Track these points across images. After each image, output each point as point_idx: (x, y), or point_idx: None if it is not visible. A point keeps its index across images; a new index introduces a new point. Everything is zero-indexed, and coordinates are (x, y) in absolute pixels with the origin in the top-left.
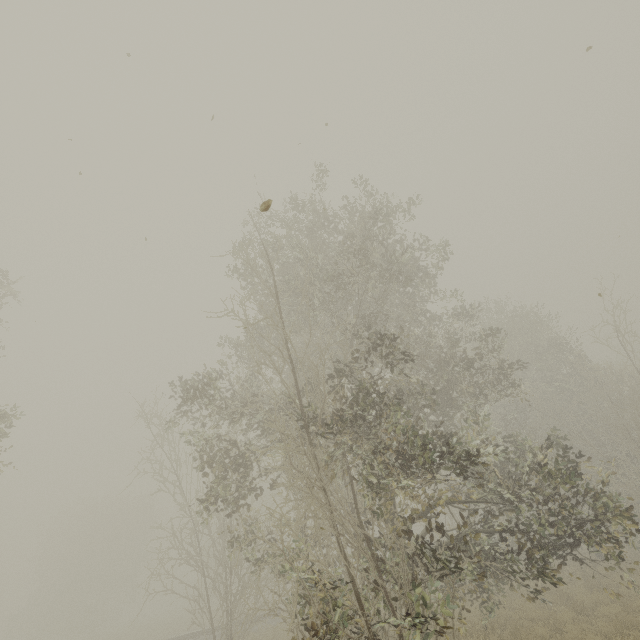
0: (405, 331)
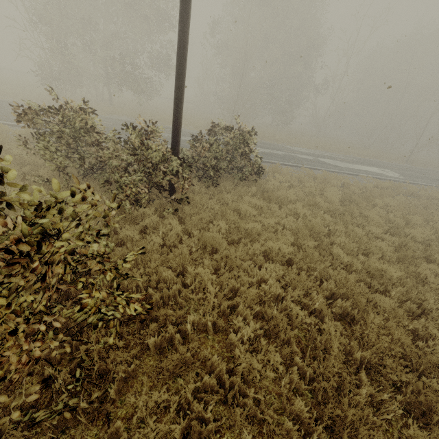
0: None
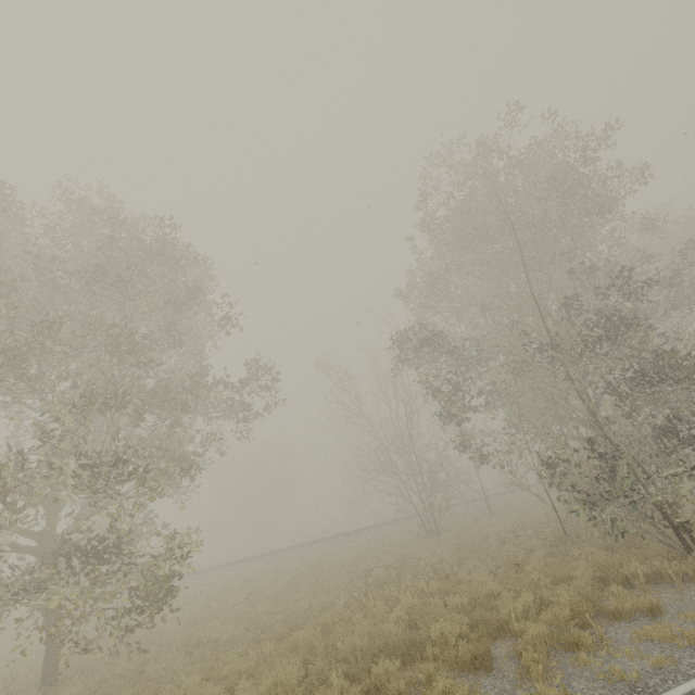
0: (589, 261)
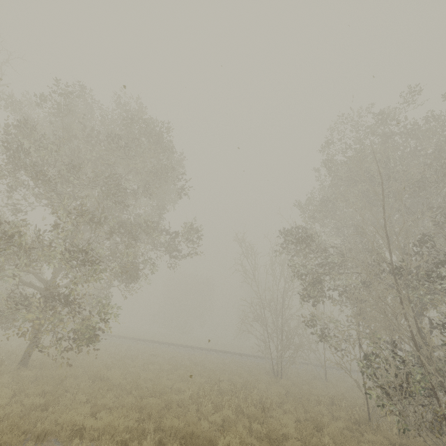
0: None
